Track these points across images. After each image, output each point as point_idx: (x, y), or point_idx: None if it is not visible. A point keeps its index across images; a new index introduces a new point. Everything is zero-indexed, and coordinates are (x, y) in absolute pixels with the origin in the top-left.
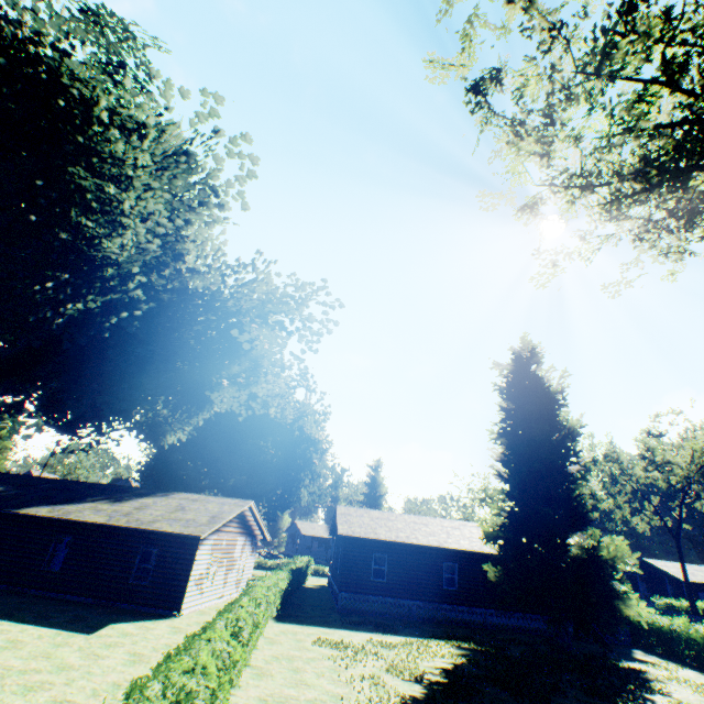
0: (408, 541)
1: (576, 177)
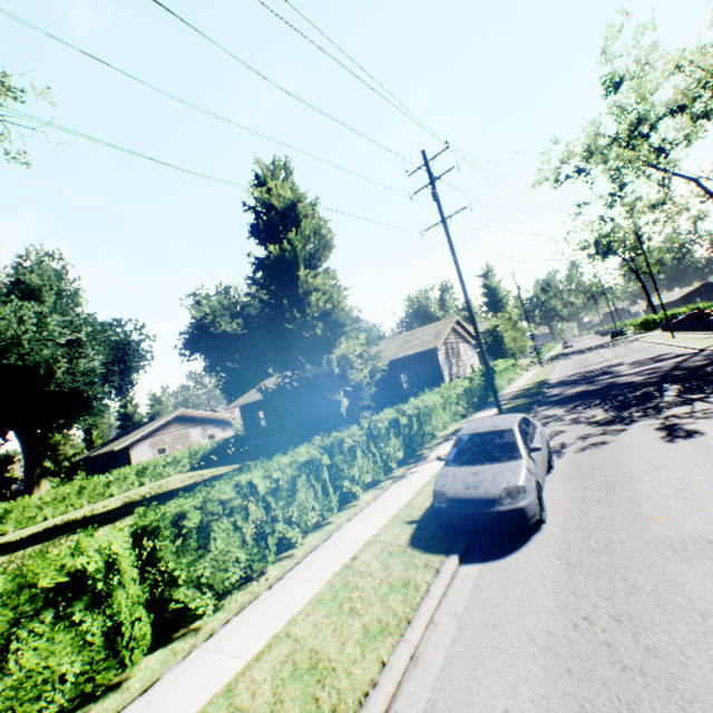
0: (259, 399)
1: None
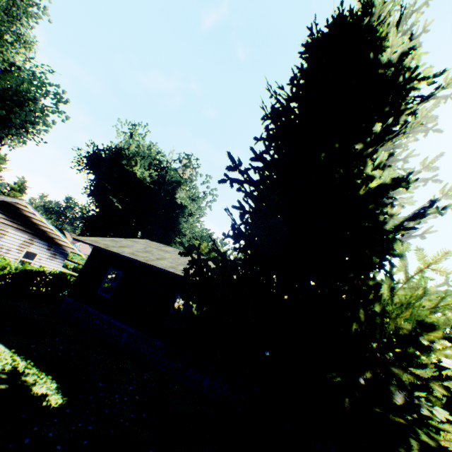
0: (131, 257)
1: None
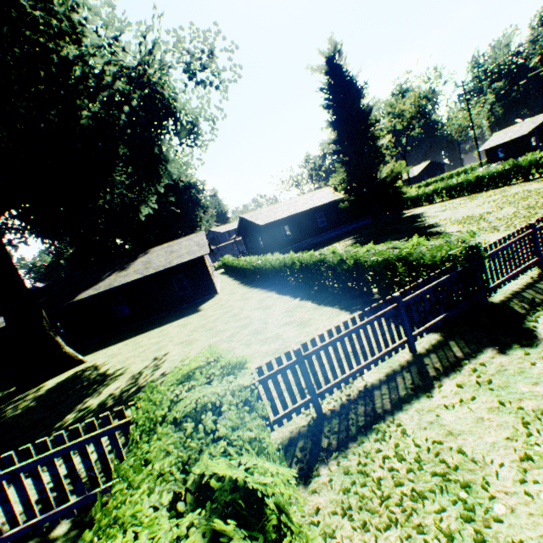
0: (298, 212)
1: None
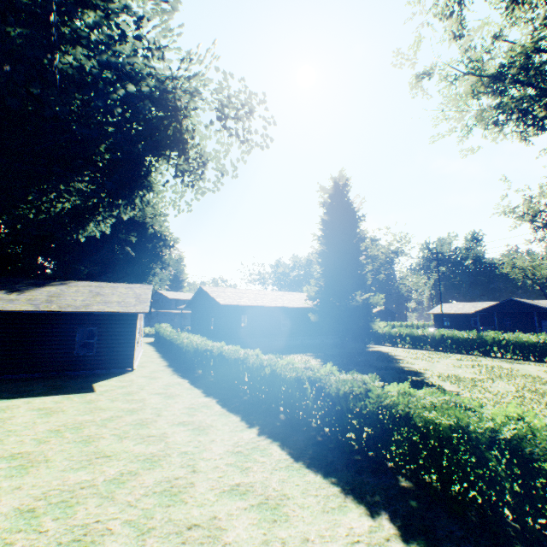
0: (266, 305)
1: (523, 76)
